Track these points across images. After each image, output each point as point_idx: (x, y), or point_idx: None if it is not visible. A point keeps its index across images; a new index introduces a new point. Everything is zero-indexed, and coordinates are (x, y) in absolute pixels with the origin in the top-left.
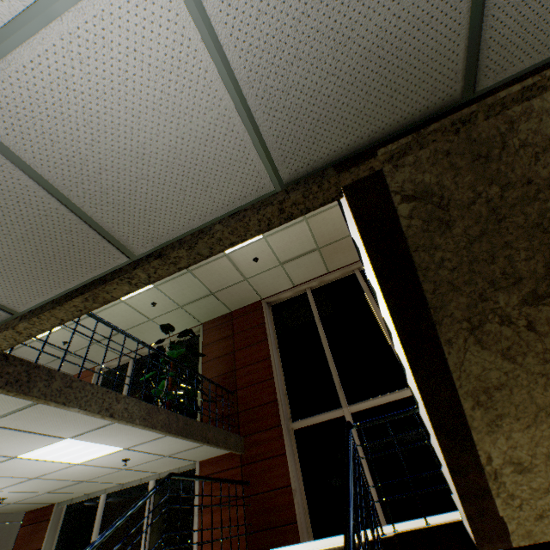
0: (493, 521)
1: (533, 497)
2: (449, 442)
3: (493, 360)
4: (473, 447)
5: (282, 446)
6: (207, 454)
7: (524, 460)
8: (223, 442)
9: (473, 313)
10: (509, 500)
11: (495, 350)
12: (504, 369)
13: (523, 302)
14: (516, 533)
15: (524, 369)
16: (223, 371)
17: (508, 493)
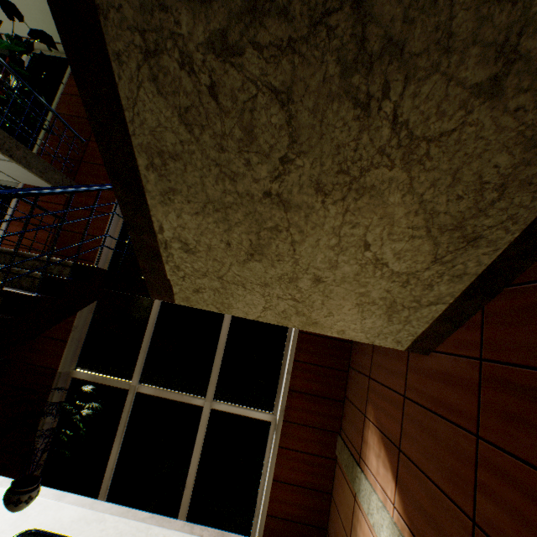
0: (163, 281)
1: (194, 275)
2: (126, 196)
3: (171, 118)
4: (148, 211)
5: (110, 208)
6: (29, 179)
7: (191, 243)
8: (39, 170)
9: (149, 24)
10: (176, 270)
11: (173, 104)
12: (182, 137)
13: (211, 45)
14: (179, 295)
15: (201, 148)
16: (83, 115)
17: (176, 265)
